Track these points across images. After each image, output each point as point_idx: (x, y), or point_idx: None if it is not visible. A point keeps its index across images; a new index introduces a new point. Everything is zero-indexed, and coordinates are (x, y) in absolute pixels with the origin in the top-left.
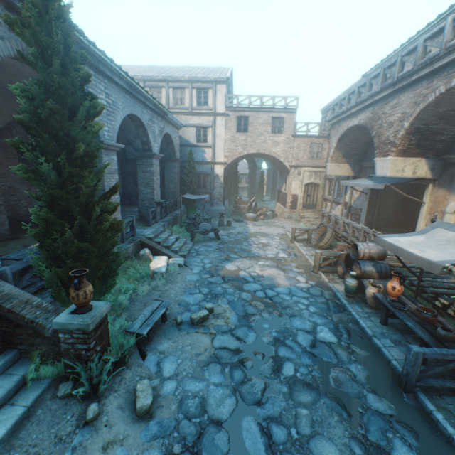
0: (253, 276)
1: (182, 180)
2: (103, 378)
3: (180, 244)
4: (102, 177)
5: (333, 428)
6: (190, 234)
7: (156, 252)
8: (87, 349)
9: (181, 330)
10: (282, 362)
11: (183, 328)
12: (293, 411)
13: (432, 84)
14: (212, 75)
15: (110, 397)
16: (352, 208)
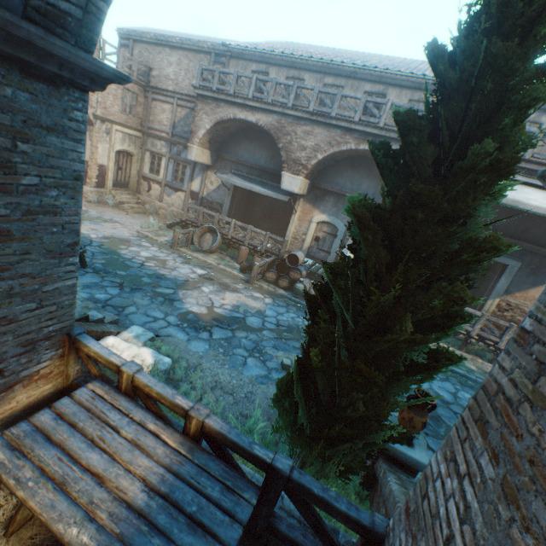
0: (234, 310)
1: None
2: None
3: None
4: (74, 191)
5: None
6: None
7: None
8: None
9: None
10: None
11: None
12: None
13: (346, 137)
14: None
15: None
16: (205, 200)
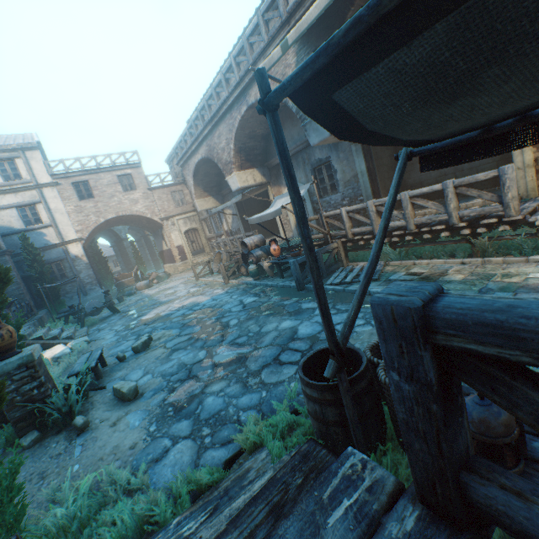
0: (176, 310)
1: (24, 280)
2: (74, 400)
3: (71, 331)
4: None
5: (271, 320)
6: (76, 324)
7: (43, 348)
8: (39, 385)
9: (130, 360)
10: (228, 322)
11: (131, 359)
12: (247, 329)
13: (233, 115)
14: (12, 141)
15: (91, 413)
16: (233, 233)
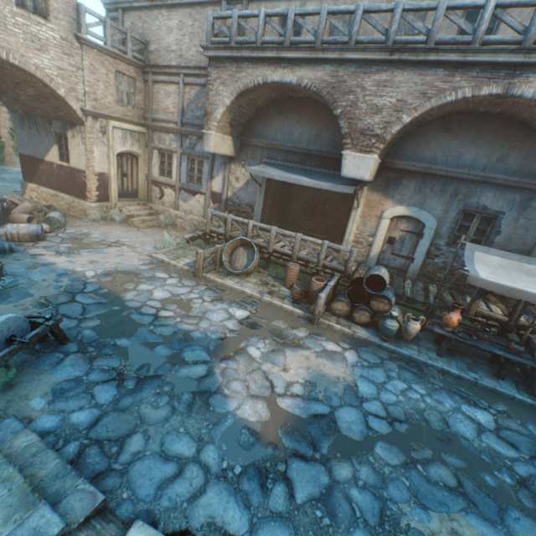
0: (310, 396)
1: None
2: None
3: (6, 476)
4: None
5: None
6: None
7: None
8: None
9: None
10: None
11: None
12: None
13: (453, 79)
14: None
15: None
16: (231, 202)
